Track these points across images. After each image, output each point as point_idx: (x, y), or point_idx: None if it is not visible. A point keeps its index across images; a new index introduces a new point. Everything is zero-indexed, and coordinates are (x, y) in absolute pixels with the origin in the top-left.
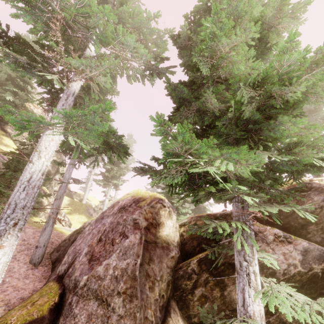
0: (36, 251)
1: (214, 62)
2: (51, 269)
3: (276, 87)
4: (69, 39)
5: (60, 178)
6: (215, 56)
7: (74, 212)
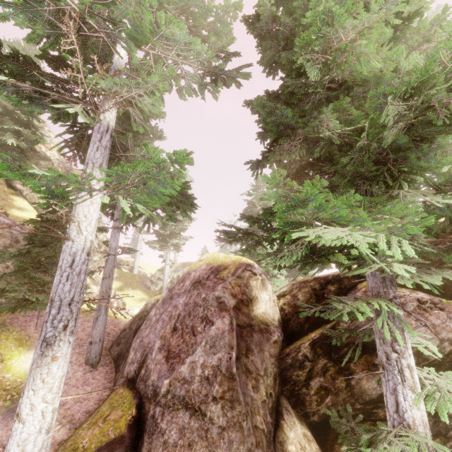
0: (91, 349)
1: (326, 58)
2: (114, 368)
3: (442, 94)
4: (84, 42)
5: (99, 244)
6: (329, 50)
7: (126, 288)
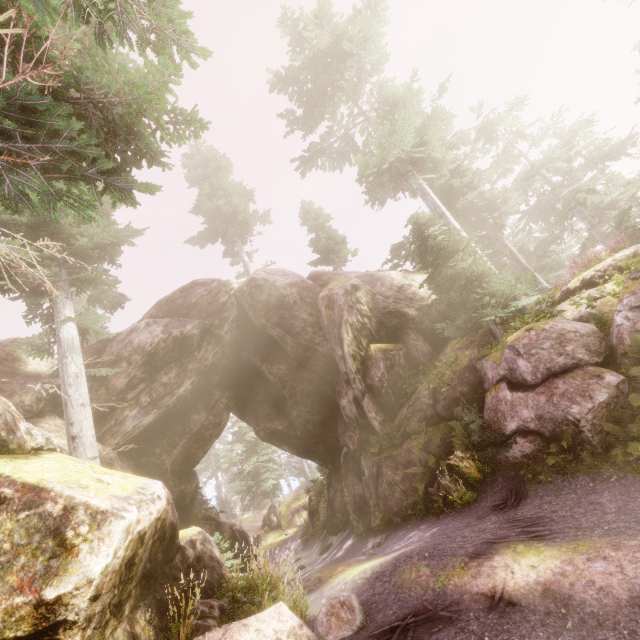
0: None
1: None
2: None
3: None
4: None
5: None
6: None
7: None
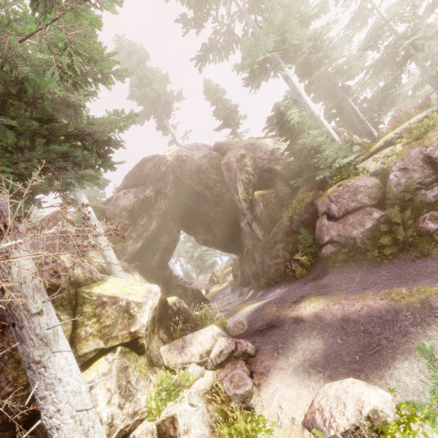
0: None
1: None
2: None
3: None
4: None
5: None
6: None
7: None
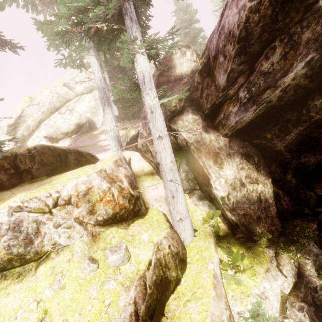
0: None
1: None
2: None
3: None
4: None
5: None
6: None
7: None
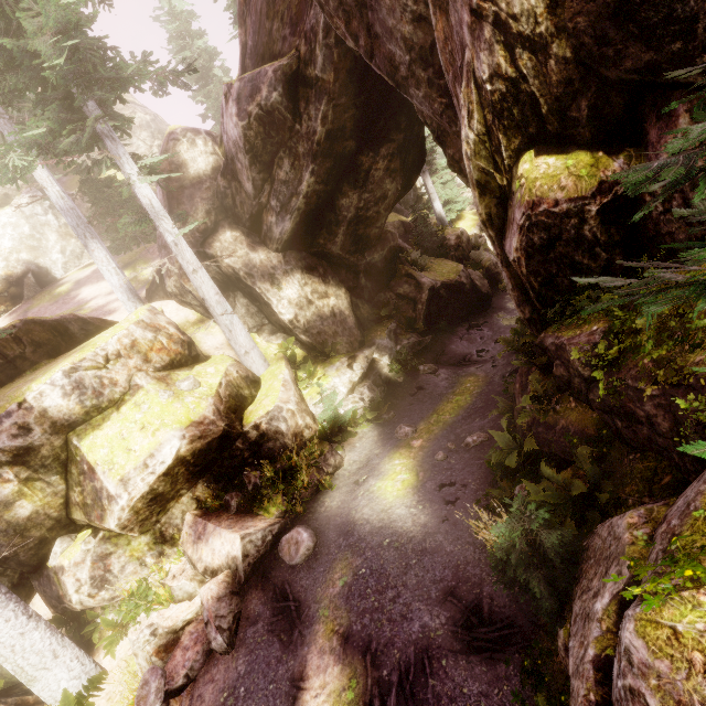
0: None
1: None
2: None
3: None
4: None
5: None
6: None
7: None
